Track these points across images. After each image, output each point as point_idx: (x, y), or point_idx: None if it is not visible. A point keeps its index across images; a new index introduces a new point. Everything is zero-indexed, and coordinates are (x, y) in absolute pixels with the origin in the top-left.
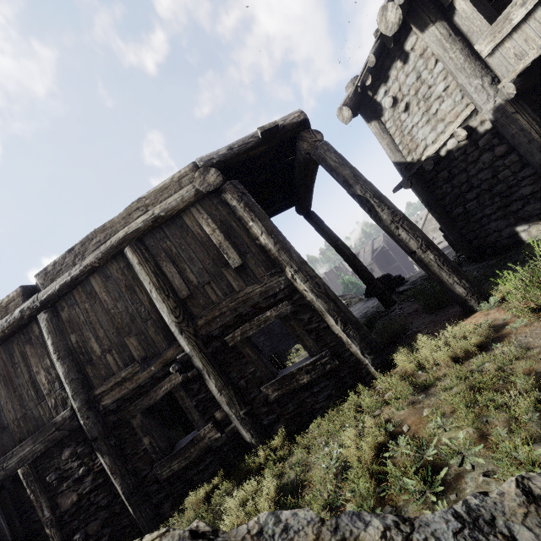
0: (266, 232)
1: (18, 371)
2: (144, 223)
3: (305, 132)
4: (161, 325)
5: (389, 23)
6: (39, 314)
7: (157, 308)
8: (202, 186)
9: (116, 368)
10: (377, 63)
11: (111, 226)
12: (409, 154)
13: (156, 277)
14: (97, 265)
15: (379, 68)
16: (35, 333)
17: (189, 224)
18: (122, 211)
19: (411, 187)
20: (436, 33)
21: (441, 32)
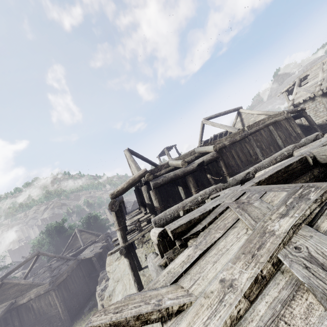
0: (300, 130)
1: (244, 149)
2: (274, 121)
3: (303, 111)
4: (278, 145)
5: (318, 94)
6: (250, 136)
7: (276, 141)
8: (287, 116)
9: (269, 152)
10: (304, 99)
11: (265, 119)
12: (304, 122)
13: (278, 134)
14: (263, 128)
15: (304, 100)
16: (247, 141)
17: (282, 124)
18: (267, 117)
19: (302, 131)
20: (325, 99)
21: (326, 99)
